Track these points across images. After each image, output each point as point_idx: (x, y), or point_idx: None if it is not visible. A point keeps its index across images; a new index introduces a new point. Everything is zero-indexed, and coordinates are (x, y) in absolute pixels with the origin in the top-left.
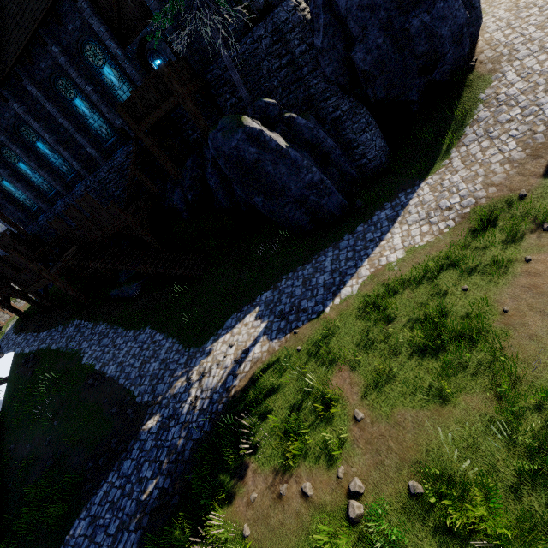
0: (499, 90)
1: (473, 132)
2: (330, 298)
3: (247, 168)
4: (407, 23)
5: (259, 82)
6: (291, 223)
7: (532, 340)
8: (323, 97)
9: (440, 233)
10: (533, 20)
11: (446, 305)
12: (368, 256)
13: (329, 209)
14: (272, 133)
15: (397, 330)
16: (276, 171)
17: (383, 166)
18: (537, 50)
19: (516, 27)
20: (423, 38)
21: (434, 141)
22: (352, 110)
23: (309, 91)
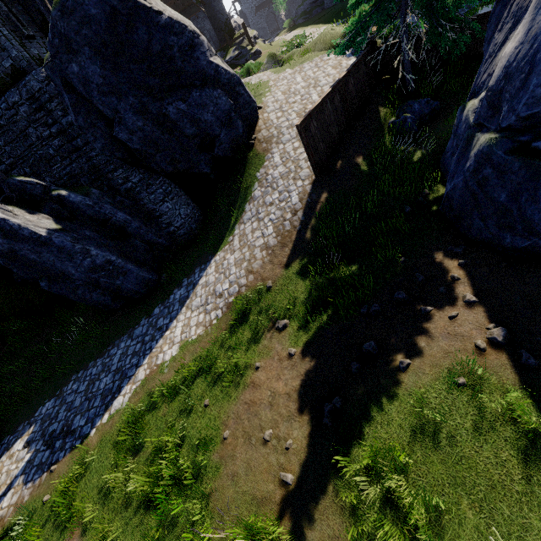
0: (269, 170)
1: (250, 210)
2: (101, 413)
3: (6, 256)
4: (164, 109)
5: (31, 149)
6: (93, 303)
7: (233, 481)
8: (108, 168)
9: (210, 324)
10: (295, 107)
11: (187, 427)
12: (151, 351)
13: (128, 288)
14: (34, 215)
15: (140, 465)
16: (43, 259)
17: (194, 232)
18: (294, 136)
19: (285, 111)
20: (187, 123)
21: (228, 213)
22: (145, 181)
23: (93, 161)
